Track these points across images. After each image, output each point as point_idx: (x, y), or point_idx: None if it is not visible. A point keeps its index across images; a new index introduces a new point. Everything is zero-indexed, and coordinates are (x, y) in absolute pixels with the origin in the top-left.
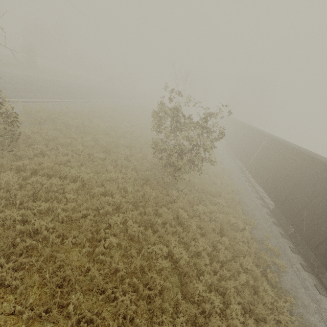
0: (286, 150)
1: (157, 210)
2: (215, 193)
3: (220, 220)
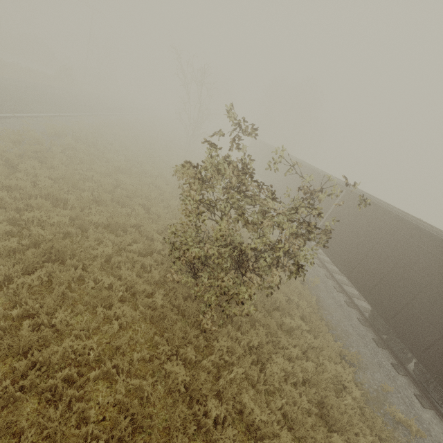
0: (387, 220)
1: (195, 413)
2: (286, 305)
3: (312, 378)
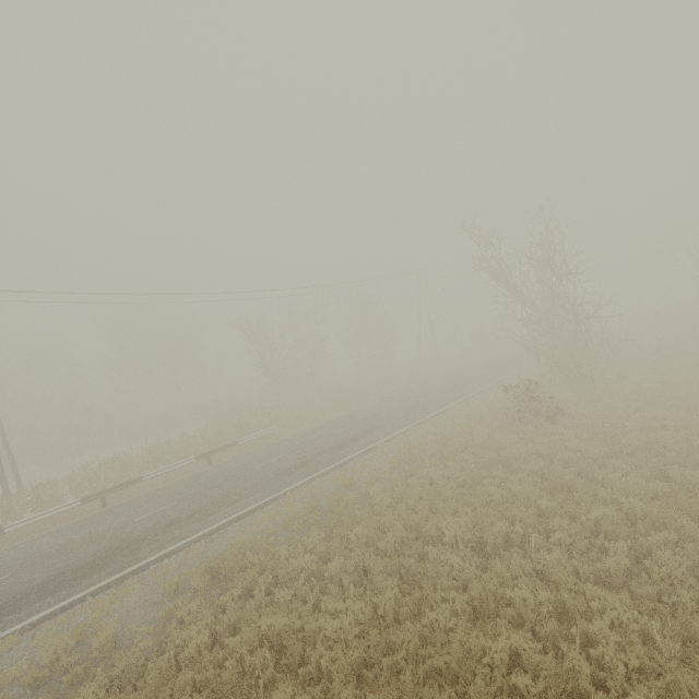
0: None
1: None
2: None
3: None
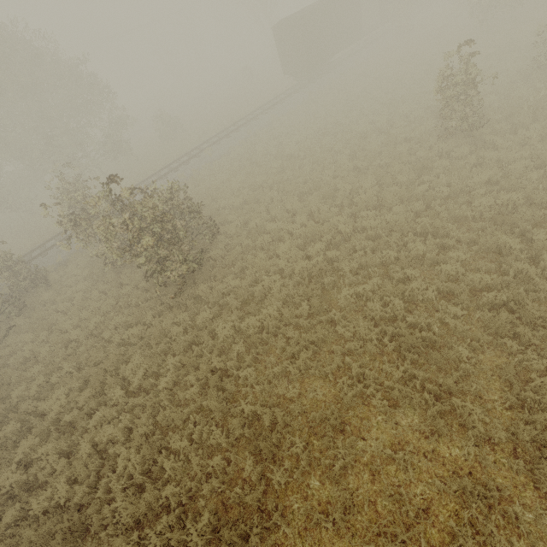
0: None
1: None
2: None
3: None
